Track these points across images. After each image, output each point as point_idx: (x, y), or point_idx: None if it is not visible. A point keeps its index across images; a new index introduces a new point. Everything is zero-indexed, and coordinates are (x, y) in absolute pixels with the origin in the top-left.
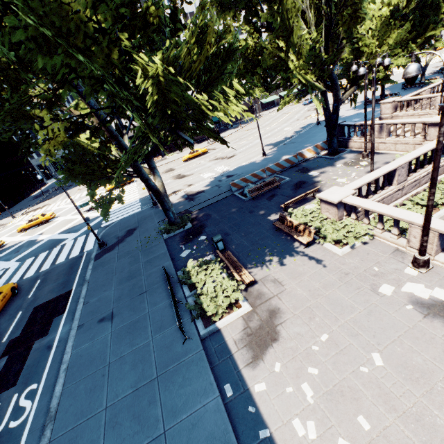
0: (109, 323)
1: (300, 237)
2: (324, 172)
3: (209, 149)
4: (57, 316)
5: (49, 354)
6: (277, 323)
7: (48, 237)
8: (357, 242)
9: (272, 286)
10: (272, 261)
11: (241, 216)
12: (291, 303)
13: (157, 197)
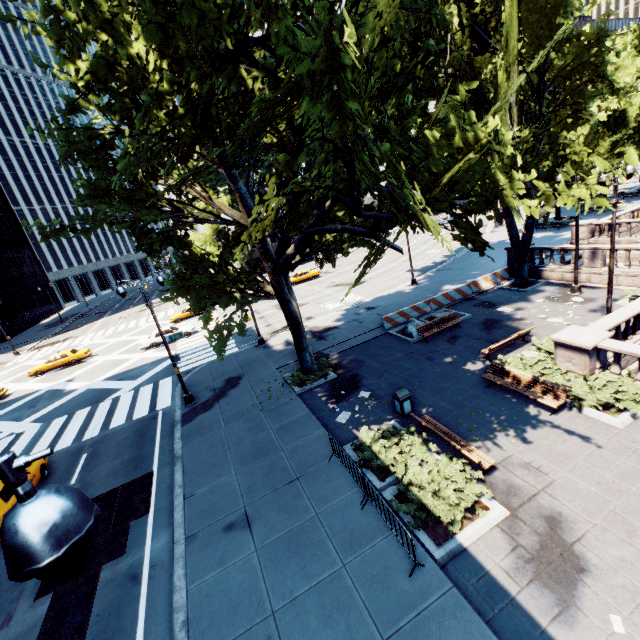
0: (246, 533)
1: (542, 398)
2: (520, 308)
3: (320, 272)
4: (137, 518)
5: (138, 592)
6: (570, 539)
7: (85, 385)
8: (639, 408)
9: (528, 475)
10: (505, 434)
11: (417, 365)
12: (578, 504)
13: (295, 329)
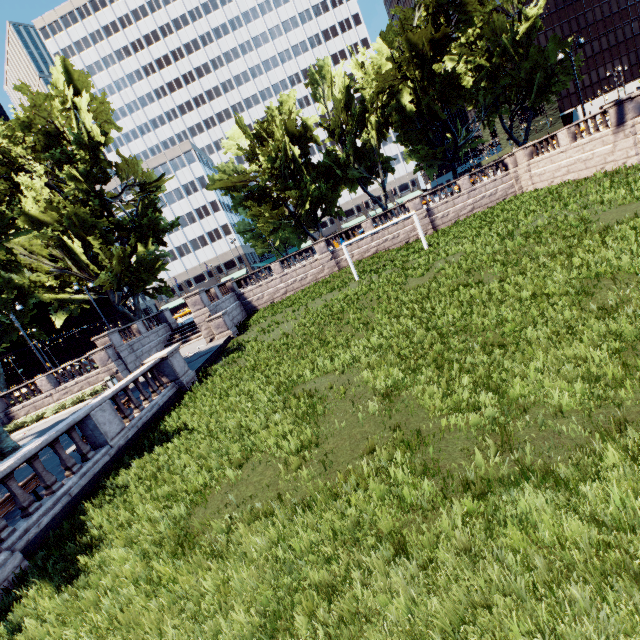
0: None
1: None
2: None
3: None
4: None
5: None
6: None
7: None
8: None
9: None
10: None
11: None
12: None
13: None
